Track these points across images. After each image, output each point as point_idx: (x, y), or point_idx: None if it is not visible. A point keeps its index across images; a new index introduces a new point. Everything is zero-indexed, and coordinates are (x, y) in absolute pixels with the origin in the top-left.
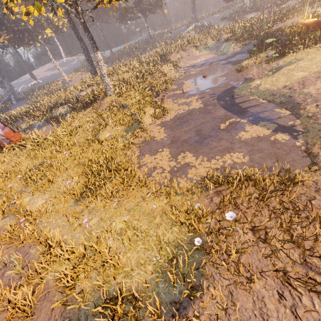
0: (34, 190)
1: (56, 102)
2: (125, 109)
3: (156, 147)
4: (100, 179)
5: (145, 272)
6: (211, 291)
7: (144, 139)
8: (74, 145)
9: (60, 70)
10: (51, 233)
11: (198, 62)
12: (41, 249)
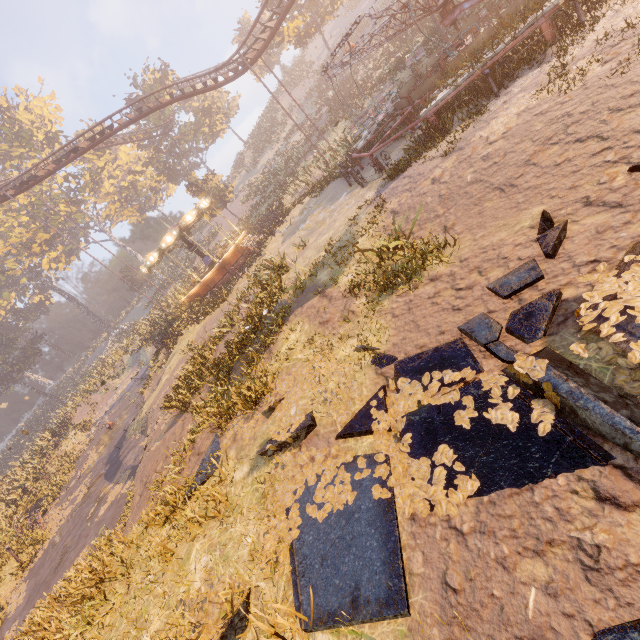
0: None
1: None
2: None
3: (5, 632)
4: None
5: None
6: None
7: None
8: None
9: None
10: None
11: (119, 396)
12: None
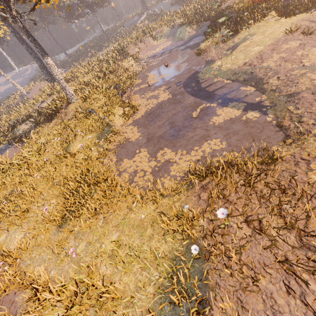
0: (9, 225)
1: (17, 119)
2: (92, 114)
3: (133, 148)
4: (80, 197)
5: (147, 295)
6: (220, 305)
7: (119, 143)
8: (45, 164)
9: (14, 84)
10: (35, 273)
11: (158, 52)
12: (27, 295)
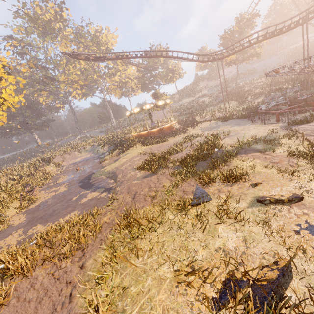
0: None
1: None
2: None
3: (11, 231)
4: None
5: None
6: None
7: (0, 229)
8: None
9: None
10: None
11: (79, 160)
12: None
